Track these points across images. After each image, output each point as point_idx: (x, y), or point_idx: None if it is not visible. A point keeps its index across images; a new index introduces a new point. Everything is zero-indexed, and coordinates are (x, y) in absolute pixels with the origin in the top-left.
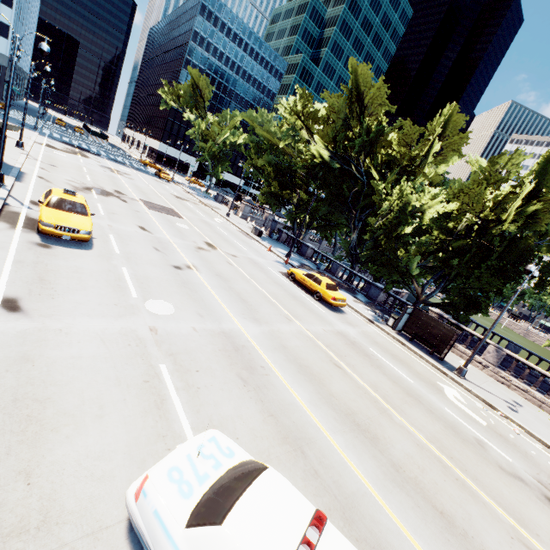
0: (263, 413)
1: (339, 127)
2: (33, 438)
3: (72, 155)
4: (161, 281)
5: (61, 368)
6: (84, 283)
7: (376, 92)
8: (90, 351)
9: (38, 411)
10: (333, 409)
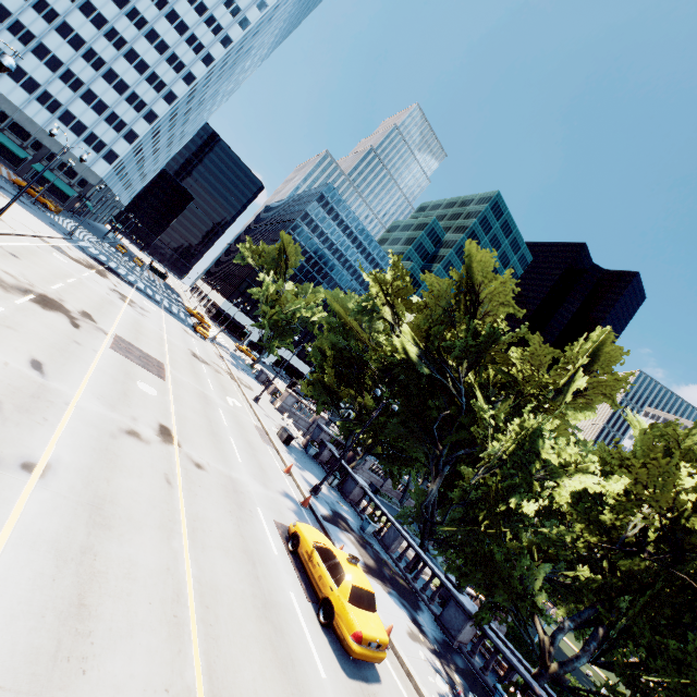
0: None
1: (436, 317)
2: None
3: (82, 266)
4: None
5: None
6: None
7: (495, 287)
8: None
9: None
10: None
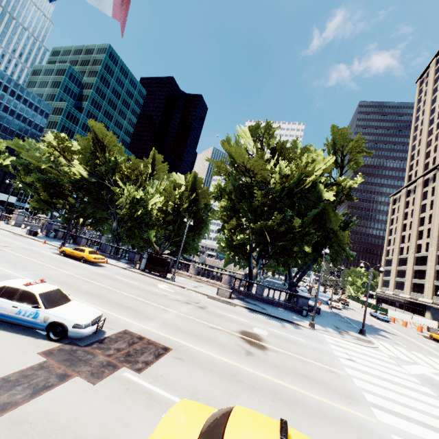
0: None
1: (88, 157)
2: None
3: None
4: None
5: None
6: None
7: (109, 140)
8: None
9: None
10: (77, 291)
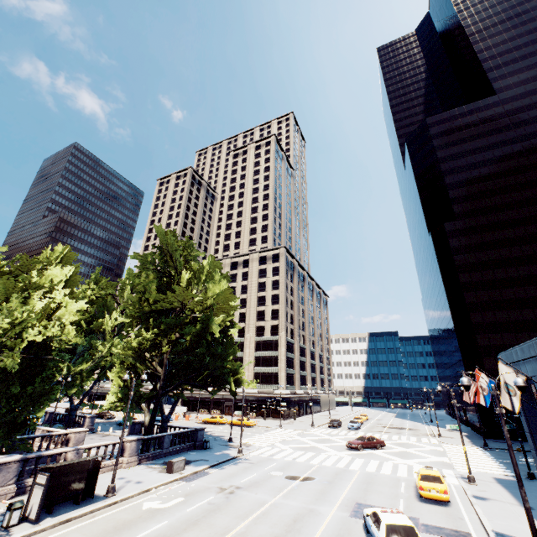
0: None
1: None
2: None
3: None
4: None
5: None
6: None
7: None
8: None
9: None
10: None
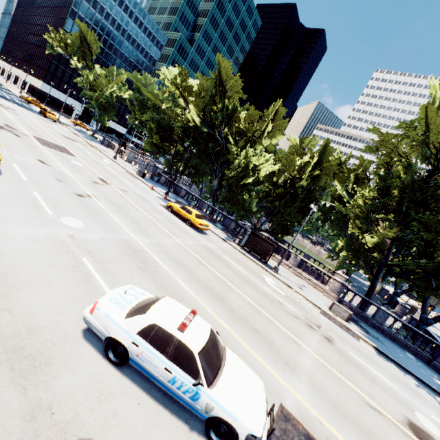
0: (156, 286)
1: (207, 102)
2: (5, 293)
3: None
4: (69, 204)
5: (8, 256)
6: (4, 201)
7: (233, 82)
8: (27, 247)
9: (2, 279)
10: (199, 285)
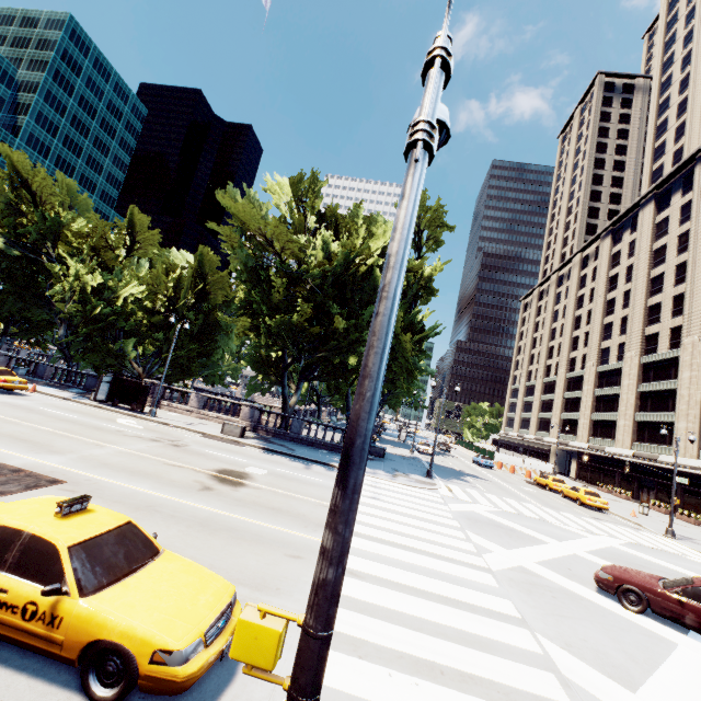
0: None
1: (1, 212)
2: None
3: None
4: None
5: None
6: None
7: (42, 183)
8: None
9: None
10: None
